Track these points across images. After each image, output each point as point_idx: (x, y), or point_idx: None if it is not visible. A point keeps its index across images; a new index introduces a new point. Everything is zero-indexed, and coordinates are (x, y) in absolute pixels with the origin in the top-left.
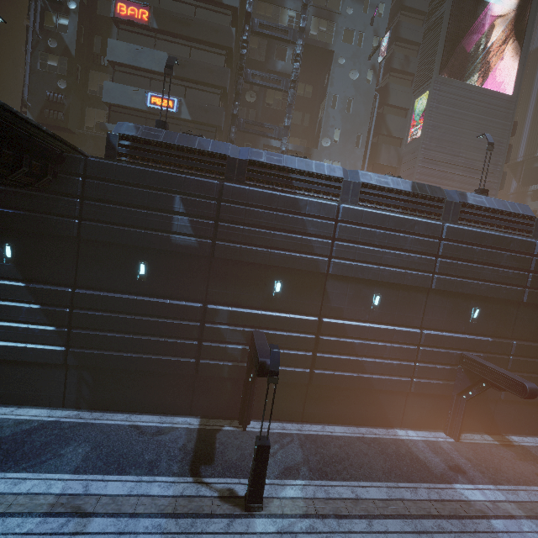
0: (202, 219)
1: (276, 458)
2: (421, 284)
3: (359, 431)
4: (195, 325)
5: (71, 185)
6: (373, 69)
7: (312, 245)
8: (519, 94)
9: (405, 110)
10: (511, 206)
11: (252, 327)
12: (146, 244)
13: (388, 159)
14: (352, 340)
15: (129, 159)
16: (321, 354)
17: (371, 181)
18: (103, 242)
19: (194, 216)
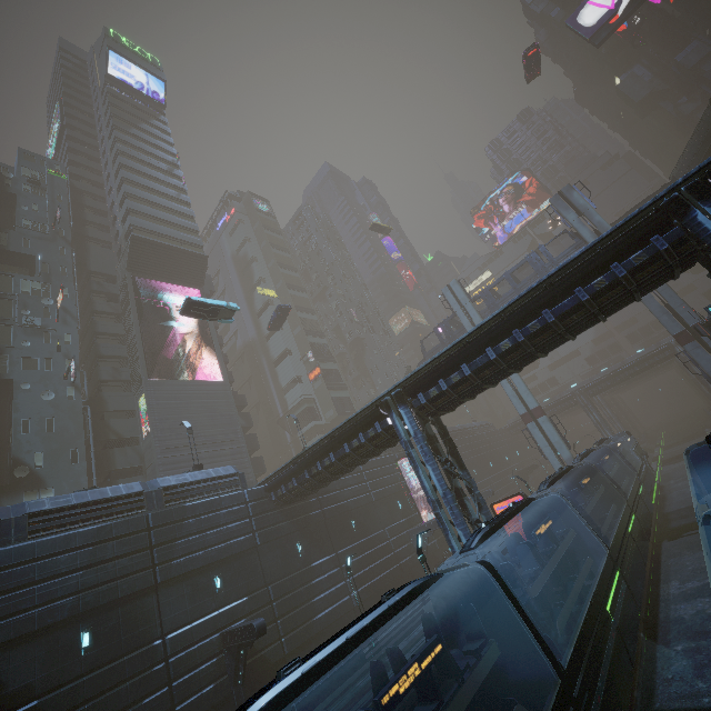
0: None
1: None
2: (143, 585)
3: None
4: None
5: None
6: (74, 386)
7: None
8: (228, 379)
9: (132, 411)
10: (215, 472)
11: None
12: None
13: (128, 460)
14: None
15: None
16: None
17: (43, 508)
18: None
19: None
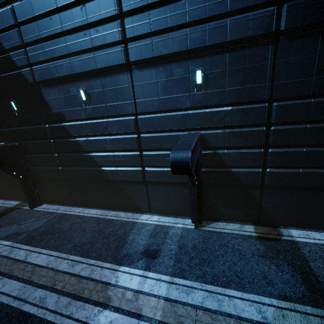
0: None
1: (20, 226)
2: (114, 62)
3: (107, 214)
4: None
5: None
6: None
7: (13, 60)
8: None
9: None
10: None
11: (18, 141)
12: None
13: None
14: (77, 139)
15: None
16: (62, 154)
17: None
18: None
19: None
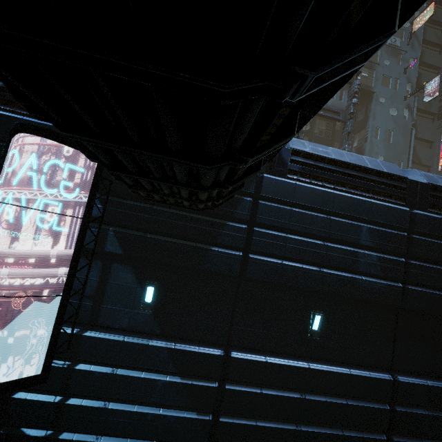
0: (390, 255)
1: None
2: None
3: None
4: (384, 409)
5: (240, 207)
6: (408, 107)
7: None
8: None
9: (429, 143)
10: None
11: None
12: (326, 287)
13: None
14: None
15: (300, 177)
16: None
17: None
18: (271, 283)
19: (377, 250)
